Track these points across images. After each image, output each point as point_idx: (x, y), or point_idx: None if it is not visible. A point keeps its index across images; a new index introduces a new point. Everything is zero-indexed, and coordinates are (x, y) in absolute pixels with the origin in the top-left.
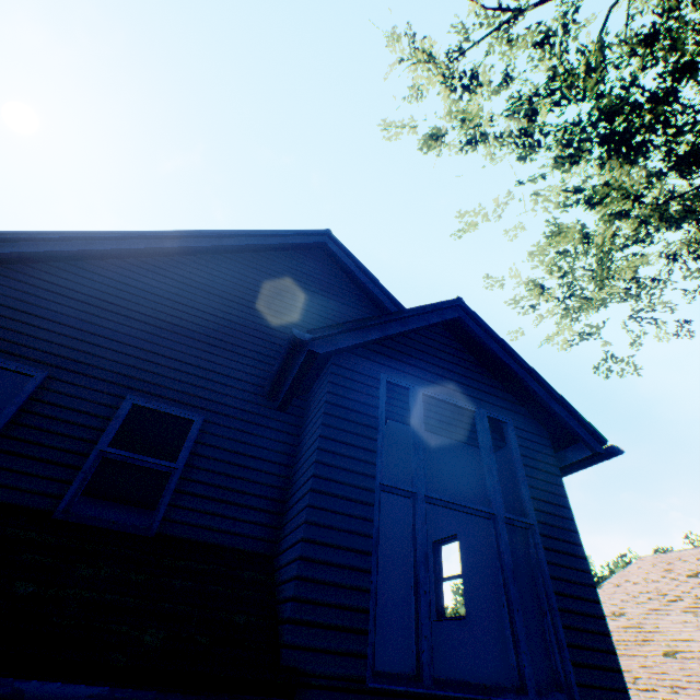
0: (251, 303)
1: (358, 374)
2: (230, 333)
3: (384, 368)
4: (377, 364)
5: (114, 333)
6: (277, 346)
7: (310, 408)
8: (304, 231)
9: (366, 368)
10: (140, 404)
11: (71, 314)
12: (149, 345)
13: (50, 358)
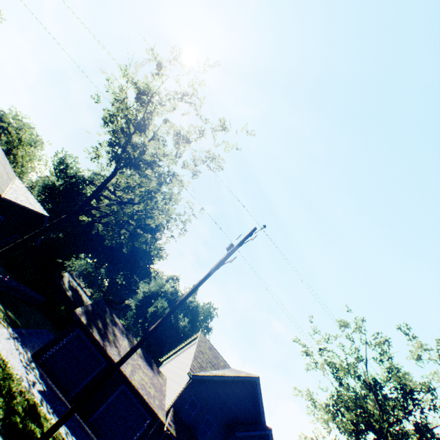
0: (233, 394)
1: (242, 436)
2: (226, 402)
3: (247, 436)
4: (246, 435)
5: (210, 397)
6: (233, 409)
7: (232, 432)
8: (253, 376)
9: (244, 435)
10: (209, 416)
11: (206, 390)
12: (213, 402)
13: (201, 401)
